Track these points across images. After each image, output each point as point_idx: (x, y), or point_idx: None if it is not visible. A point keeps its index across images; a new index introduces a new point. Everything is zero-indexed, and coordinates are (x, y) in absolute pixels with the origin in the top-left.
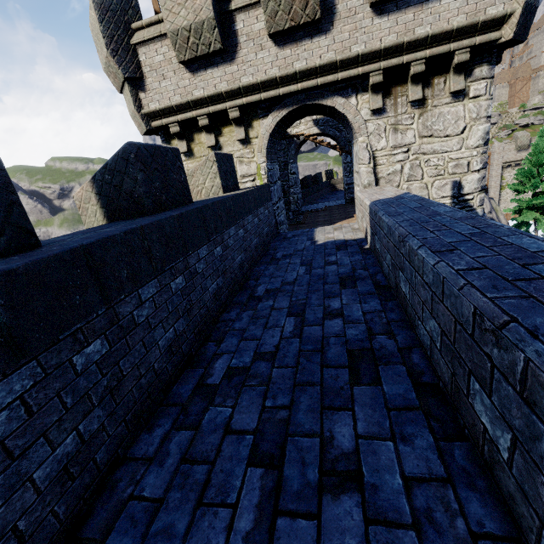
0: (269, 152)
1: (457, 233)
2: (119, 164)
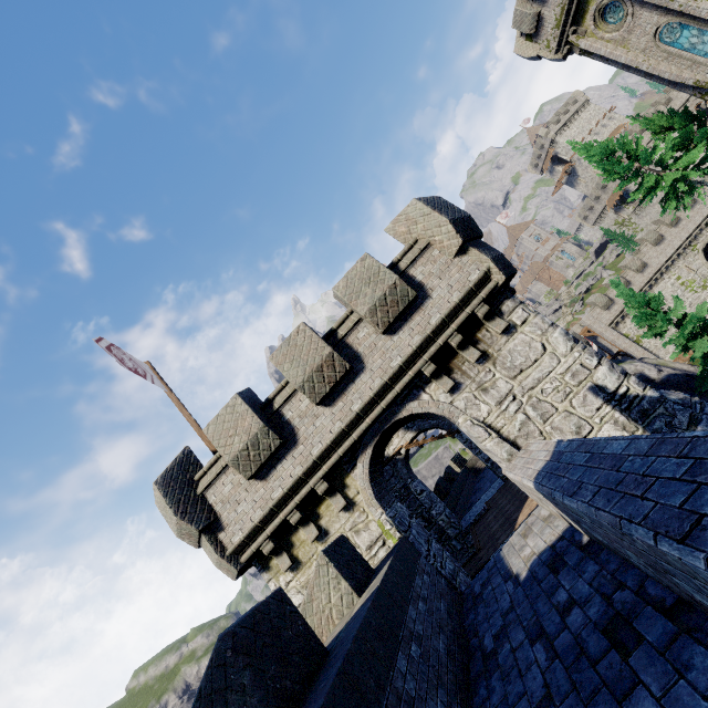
0: (380, 498)
1: (672, 481)
2: (216, 678)
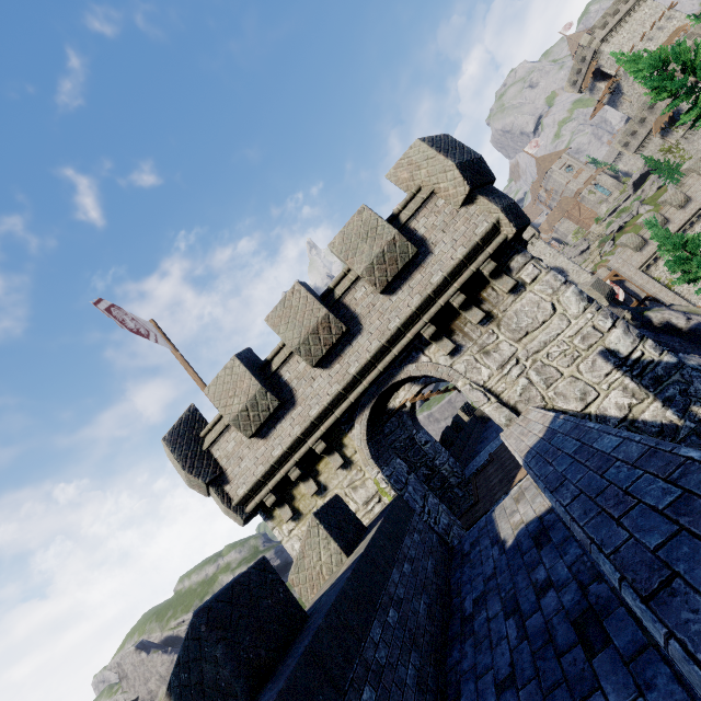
0: (377, 457)
1: (653, 512)
2: (192, 649)
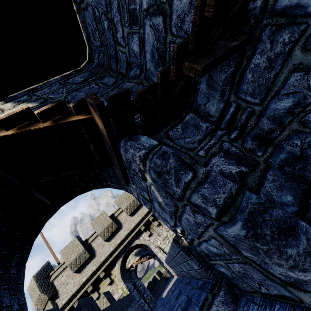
0: (123, 279)
1: None
2: None
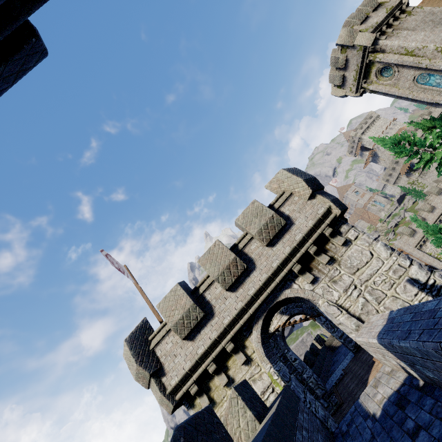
0: (268, 357)
1: None
2: None
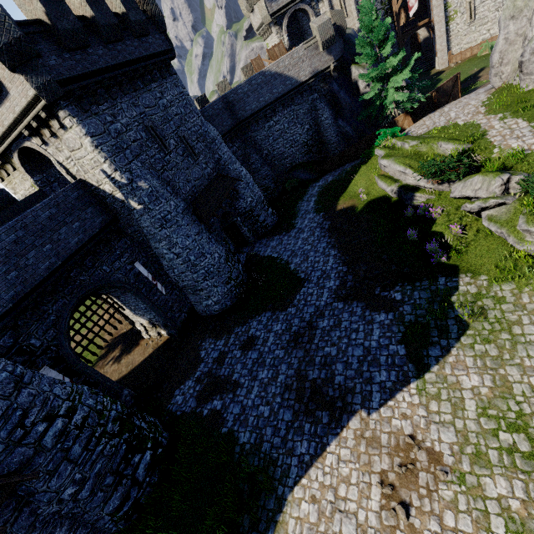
0: (34, 170)
1: None
2: None
